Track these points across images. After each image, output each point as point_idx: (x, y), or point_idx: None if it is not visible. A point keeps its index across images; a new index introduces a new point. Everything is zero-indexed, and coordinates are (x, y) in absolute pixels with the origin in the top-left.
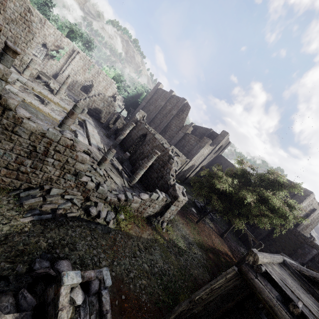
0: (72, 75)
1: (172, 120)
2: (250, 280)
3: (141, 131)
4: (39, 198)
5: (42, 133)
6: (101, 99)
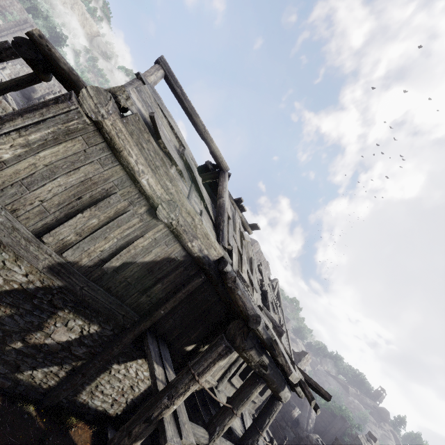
0: (1, 21)
1: None
2: None
3: None
4: None
5: None
6: None
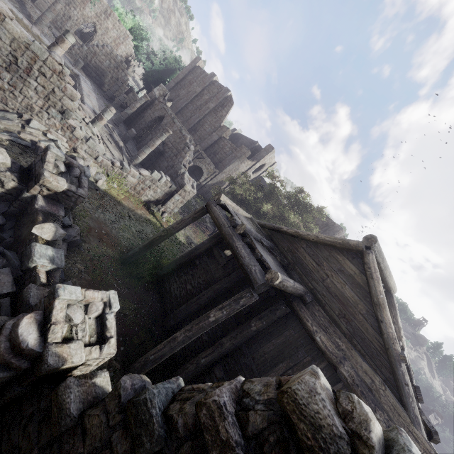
0: None
1: (207, 116)
2: (210, 208)
3: (158, 112)
4: (17, 123)
5: (26, 44)
6: (106, 55)
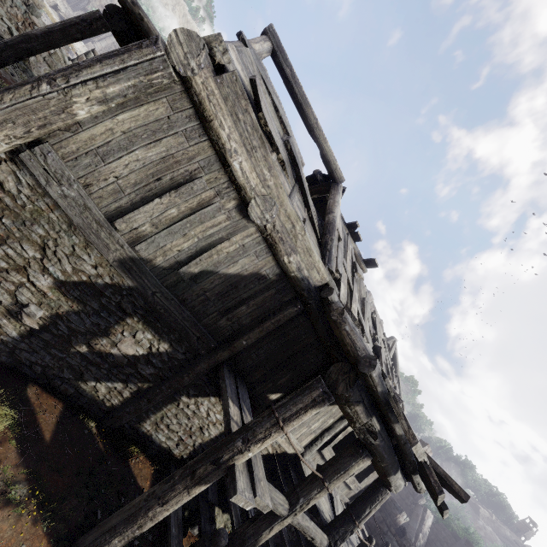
0: None
1: None
2: None
3: None
4: None
5: None
6: None
